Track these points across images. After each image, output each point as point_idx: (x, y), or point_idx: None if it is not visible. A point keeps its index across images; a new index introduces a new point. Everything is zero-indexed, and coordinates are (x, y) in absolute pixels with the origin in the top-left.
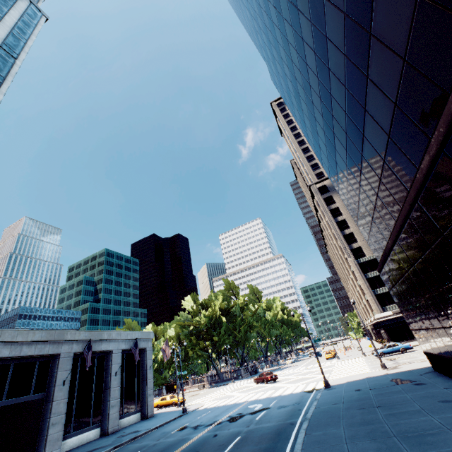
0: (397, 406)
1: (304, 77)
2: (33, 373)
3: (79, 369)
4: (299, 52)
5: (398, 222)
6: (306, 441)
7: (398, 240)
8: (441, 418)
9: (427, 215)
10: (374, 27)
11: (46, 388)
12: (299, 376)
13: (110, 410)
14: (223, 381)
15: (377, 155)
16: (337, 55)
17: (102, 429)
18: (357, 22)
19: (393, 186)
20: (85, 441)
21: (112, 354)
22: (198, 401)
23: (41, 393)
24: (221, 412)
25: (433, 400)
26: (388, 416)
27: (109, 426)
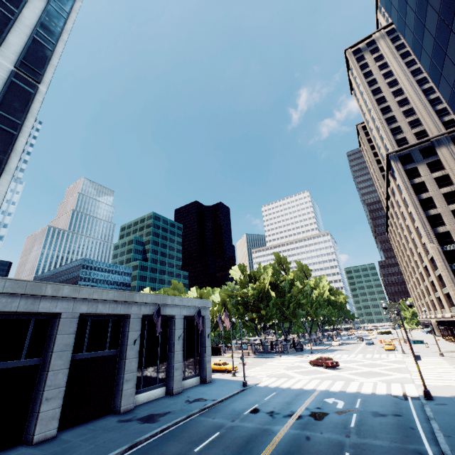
0: None
1: None
2: (107, 330)
3: (146, 330)
4: None
5: None
6: None
7: None
8: None
9: None
10: None
11: (119, 345)
12: (365, 368)
13: (174, 372)
14: (267, 353)
15: None
16: None
17: (166, 388)
18: None
19: None
20: (153, 397)
21: (175, 319)
22: (252, 373)
23: (115, 350)
24: (291, 398)
25: None
26: None
27: (173, 387)
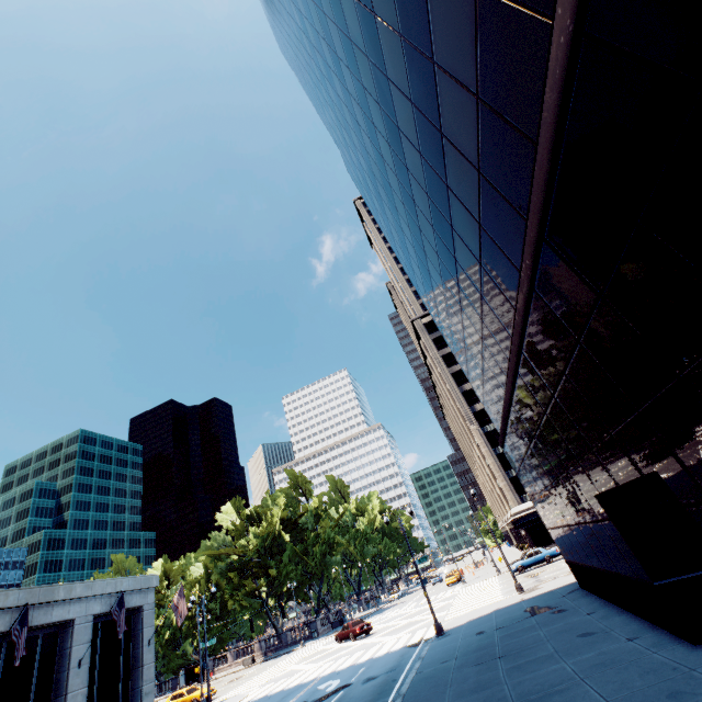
0: (526, 652)
1: (383, 174)
2: None
3: (2, 665)
4: (373, 141)
5: (509, 377)
6: None
7: (513, 403)
8: (575, 663)
9: (535, 369)
10: (444, 126)
11: None
12: (405, 621)
13: None
14: (287, 646)
15: (473, 287)
16: (412, 152)
17: None
18: (427, 117)
19: (496, 329)
20: None
21: (74, 626)
22: (239, 690)
23: None
24: None
25: (571, 635)
26: (511, 671)
27: None
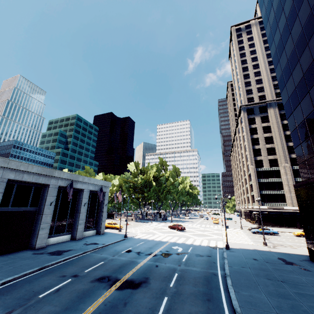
0: (300, 287)
1: None
2: (30, 194)
3: (61, 196)
4: None
5: None
6: (238, 298)
7: None
8: None
9: None
10: None
11: (38, 204)
12: (199, 232)
13: (78, 226)
14: (144, 219)
15: None
16: None
17: (72, 235)
18: None
19: None
20: (61, 240)
21: (83, 191)
22: (132, 230)
23: (35, 207)
24: (152, 245)
25: None
26: (298, 295)
27: (76, 235)
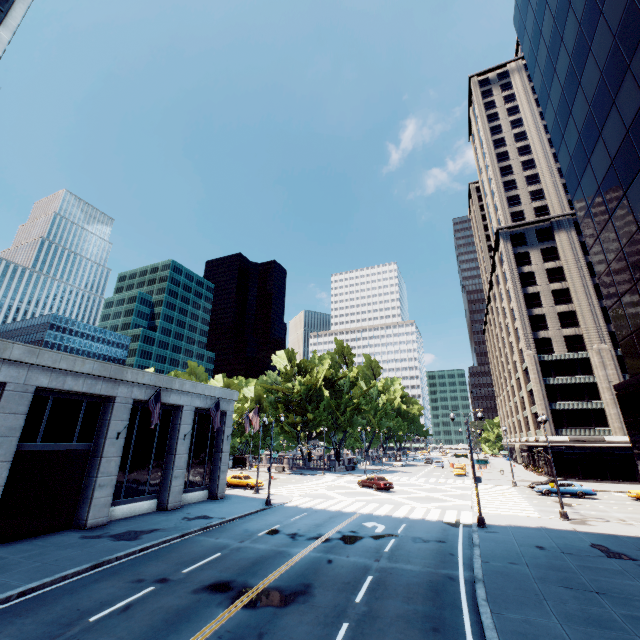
0: (637, 604)
1: (638, 6)
2: (78, 416)
3: (138, 421)
4: None
5: None
6: (499, 626)
7: None
8: None
9: None
10: None
11: (93, 437)
12: (424, 493)
13: (172, 481)
14: (309, 469)
15: None
16: None
17: (159, 501)
18: None
19: None
20: (138, 512)
21: (183, 410)
22: (282, 491)
23: (87, 443)
24: (323, 520)
25: None
26: (631, 620)
27: (169, 501)
